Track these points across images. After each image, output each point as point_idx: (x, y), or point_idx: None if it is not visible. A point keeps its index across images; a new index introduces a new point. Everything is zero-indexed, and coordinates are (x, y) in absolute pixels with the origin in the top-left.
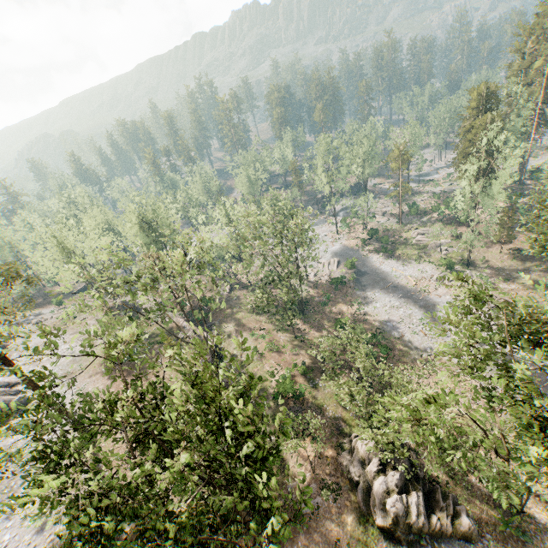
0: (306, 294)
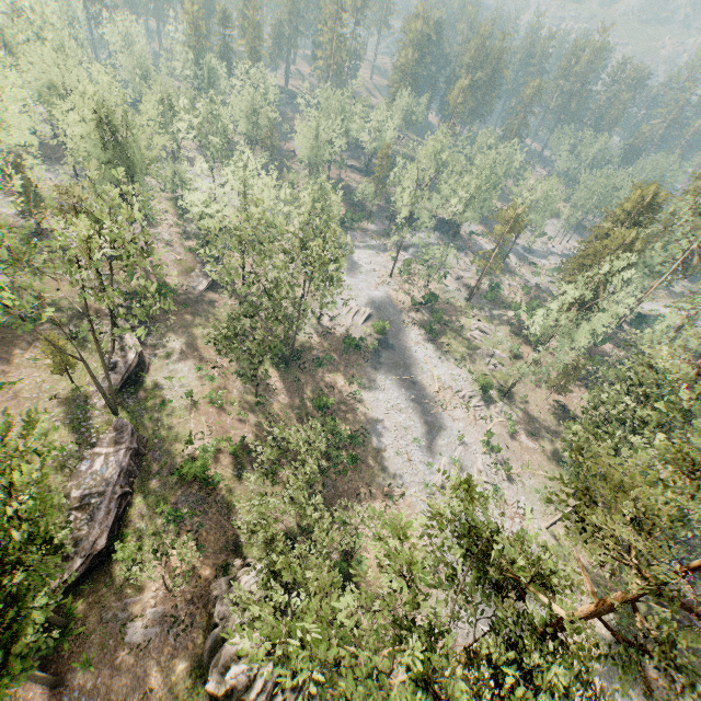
0: (306, 339)
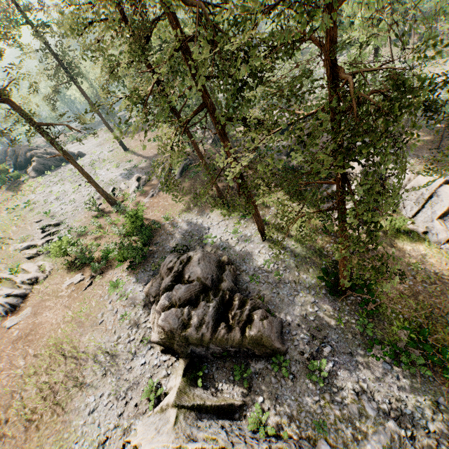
0: None
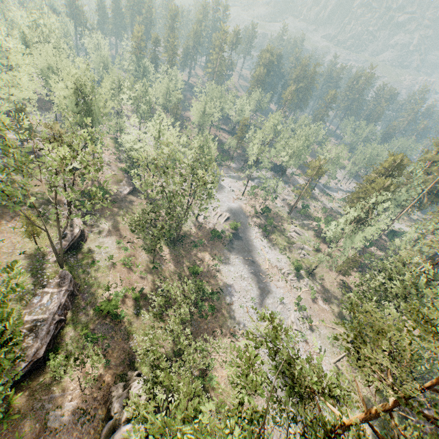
0: (188, 229)
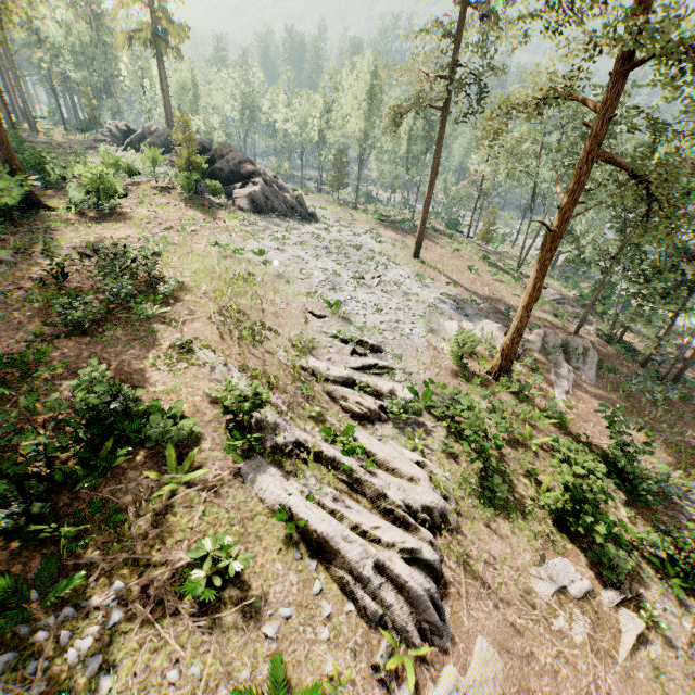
0: None
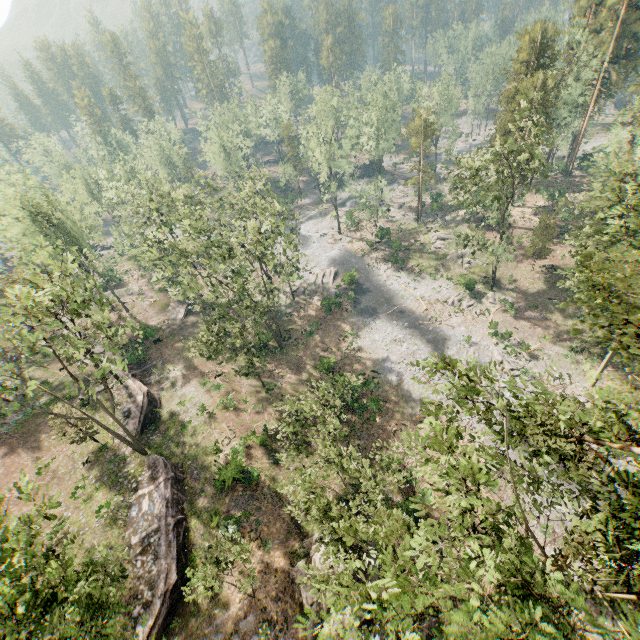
0: (289, 318)
